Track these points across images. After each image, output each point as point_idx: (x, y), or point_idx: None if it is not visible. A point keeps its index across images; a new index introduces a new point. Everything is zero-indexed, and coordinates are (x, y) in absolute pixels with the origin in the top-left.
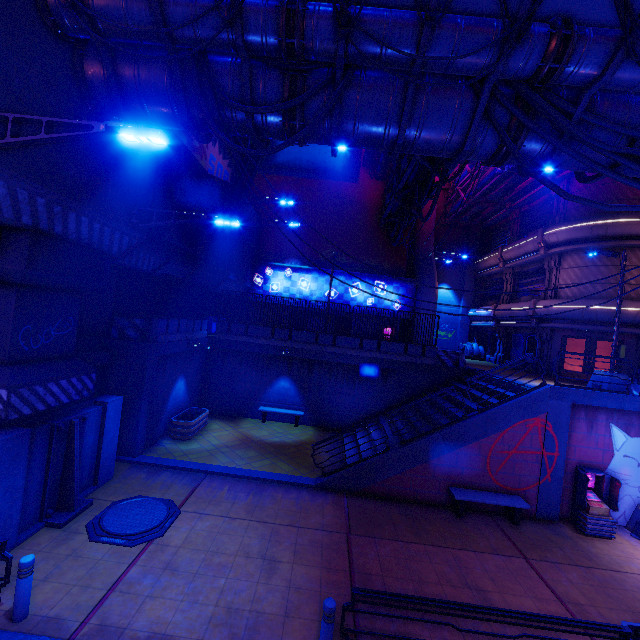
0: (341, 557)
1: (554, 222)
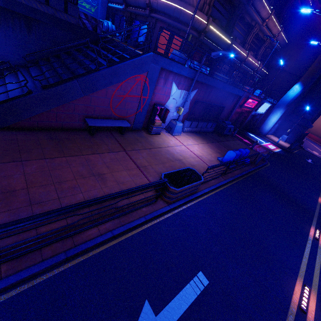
0: None
1: None
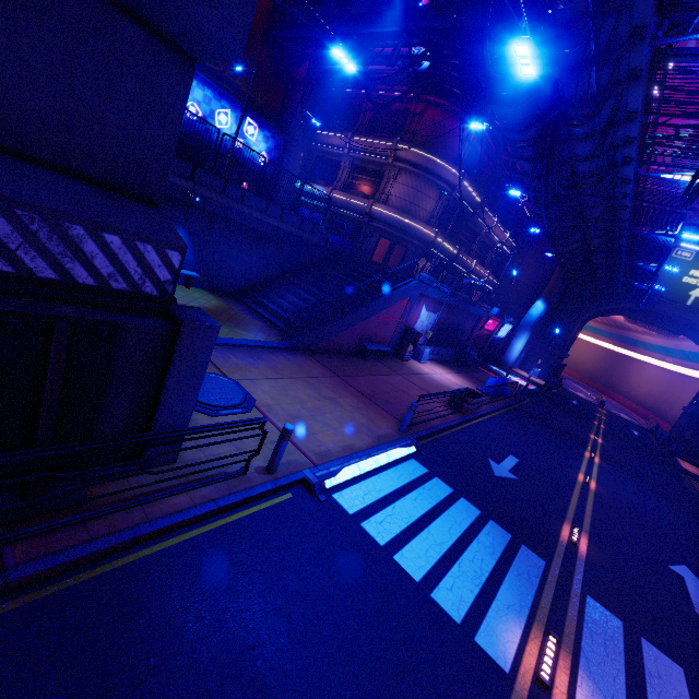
0: (352, 389)
1: (404, 137)
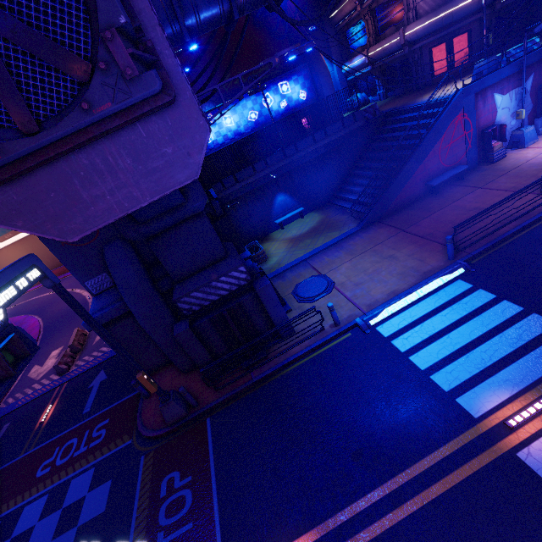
0: (413, 237)
1: None
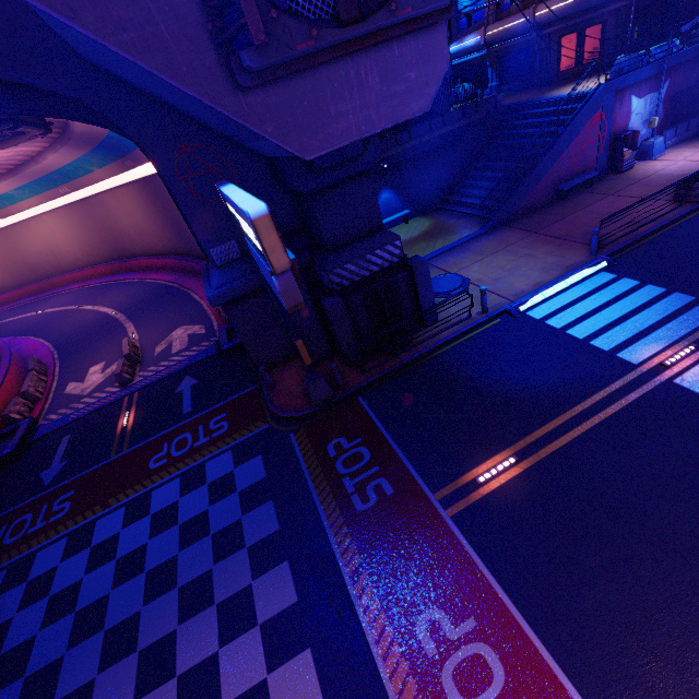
0: (548, 238)
1: None
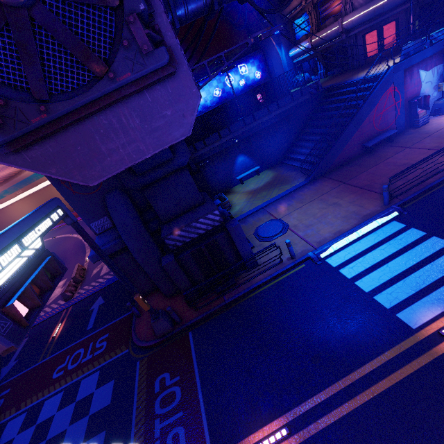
0: (353, 188)
1: None
